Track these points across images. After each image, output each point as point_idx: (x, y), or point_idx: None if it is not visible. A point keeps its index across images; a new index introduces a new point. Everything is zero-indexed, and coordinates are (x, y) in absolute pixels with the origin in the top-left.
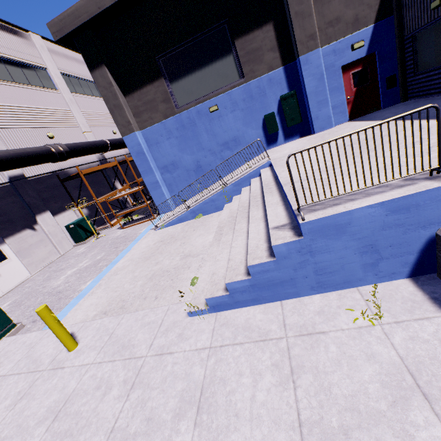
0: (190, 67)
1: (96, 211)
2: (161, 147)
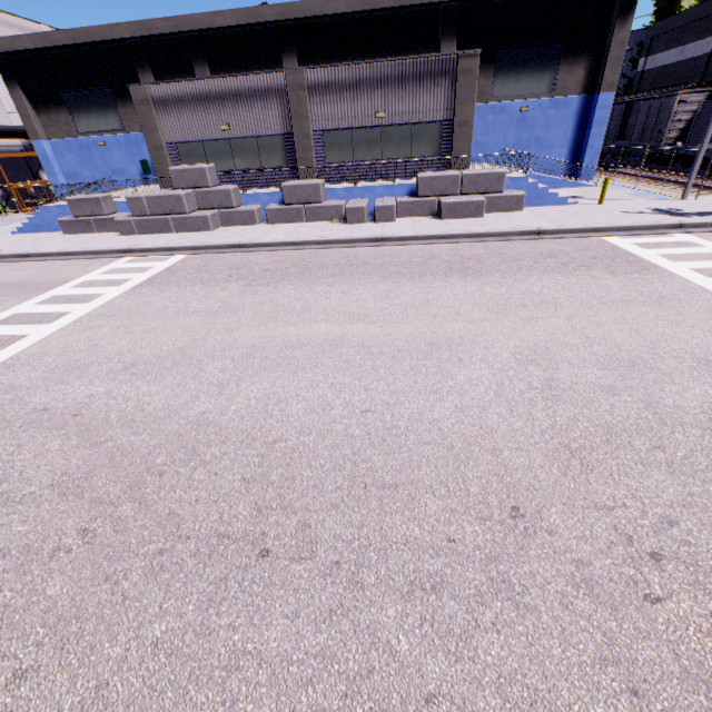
0: (87, 108)
1: (9, 195)
2: (66, 158)
